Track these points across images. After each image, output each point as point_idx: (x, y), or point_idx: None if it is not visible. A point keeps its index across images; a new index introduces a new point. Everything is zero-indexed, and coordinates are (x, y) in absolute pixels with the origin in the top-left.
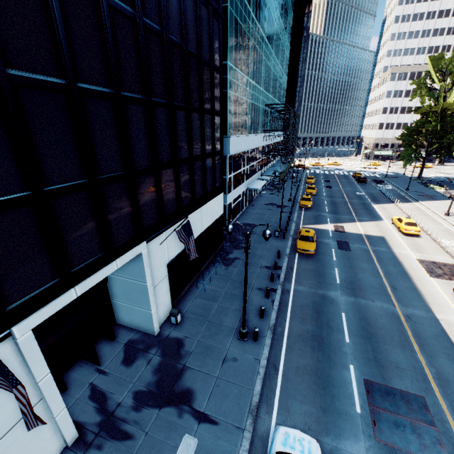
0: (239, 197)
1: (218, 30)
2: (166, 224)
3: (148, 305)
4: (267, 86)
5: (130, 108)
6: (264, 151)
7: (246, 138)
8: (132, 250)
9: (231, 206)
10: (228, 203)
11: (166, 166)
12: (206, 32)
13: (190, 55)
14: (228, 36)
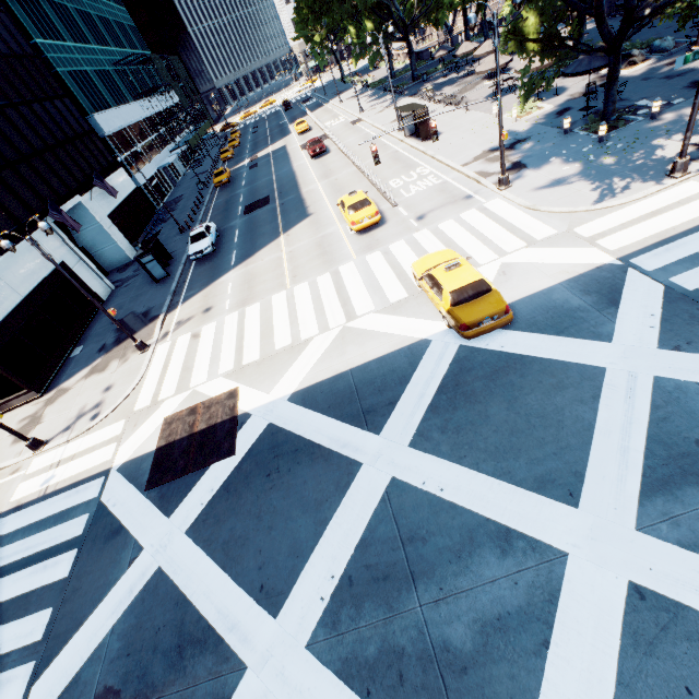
0: (154, 179)
1: (8, 20)
2: (85, 187)
3: (112, 239)
4: (100, 39)
5: (7, 112)
6: (157, 123)
7: (115, 113)
8: (73, 198)
9: (149, 188)
10: (142, 184)
11: (55, 147)
12: (2, 30)
13: (8, 57)
14: (17, 13)
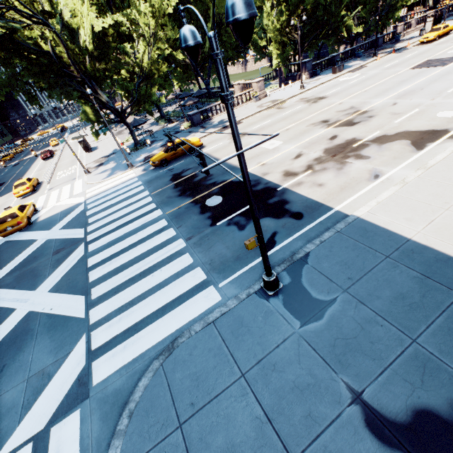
0: None
1: None
2: None
3: None
4: None
5: None
6: None
7: None
8: None
9: None
10: None
11: None
12: None
13: None
14: None
